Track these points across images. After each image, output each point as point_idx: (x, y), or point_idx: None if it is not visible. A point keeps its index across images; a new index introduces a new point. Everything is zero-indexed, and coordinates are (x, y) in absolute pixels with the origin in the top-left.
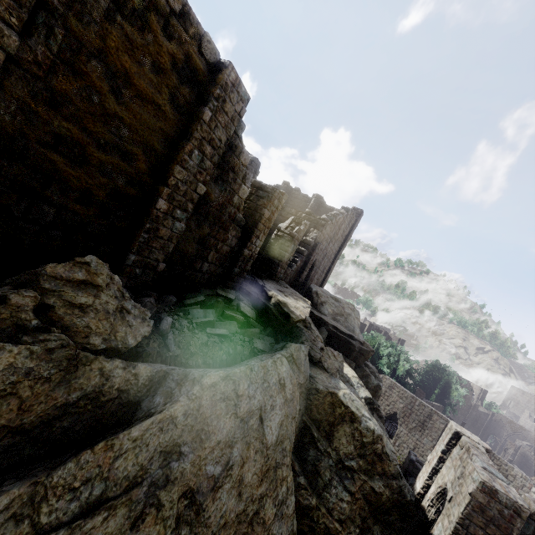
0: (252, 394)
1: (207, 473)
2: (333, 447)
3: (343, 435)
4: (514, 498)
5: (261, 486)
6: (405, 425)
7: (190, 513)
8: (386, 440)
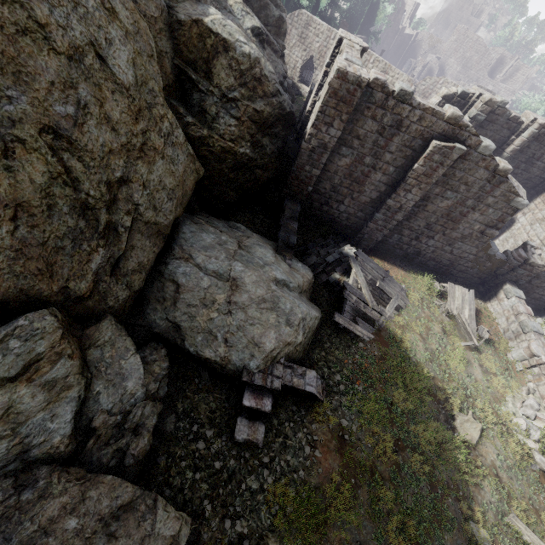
0: (63, 23)
1: (60, 114)
2: (214, 85)
3: (221, 69)
4: (360, 75)
5: (139, 124)
6: (321, 67)
7: (62, 144)
8: (264, 63)
